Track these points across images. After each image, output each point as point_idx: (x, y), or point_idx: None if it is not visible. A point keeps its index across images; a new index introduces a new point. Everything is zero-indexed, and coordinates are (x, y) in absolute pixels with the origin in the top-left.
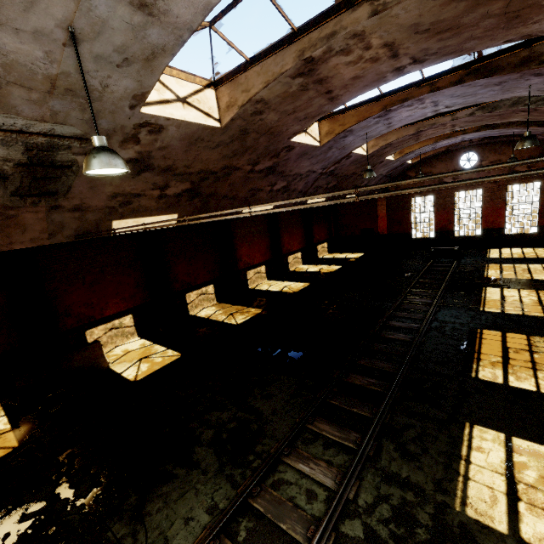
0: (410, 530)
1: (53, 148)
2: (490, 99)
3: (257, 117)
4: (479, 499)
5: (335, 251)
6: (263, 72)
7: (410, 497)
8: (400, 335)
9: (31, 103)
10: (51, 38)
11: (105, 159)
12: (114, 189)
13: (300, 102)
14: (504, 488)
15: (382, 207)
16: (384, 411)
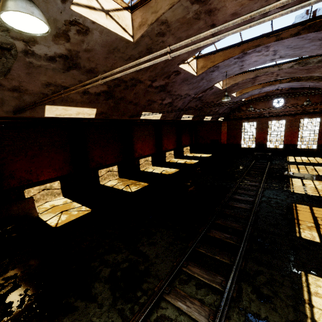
0: None
1: None
2: (309, 54)
3: (160, 38)
4: None
5: (194, 152)
6: None
7: None
8: (242, 204)
9: None
10: None
11: (22, 3)
12: (47, 78)
13: (192, 31)
14: None
15: (224, 127)
16: (240, 260)
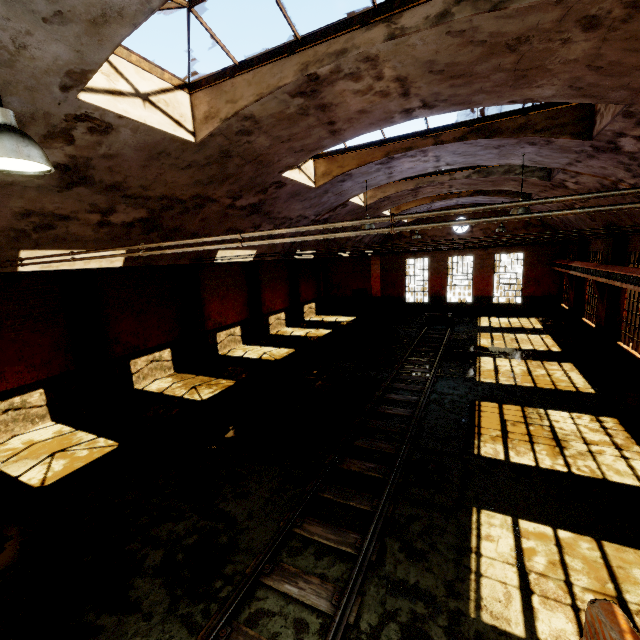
0: None
1: None
2: (488, 163)
3: (243, 138)
4: (494, 599)
5: (324, 313)
6: (256, 82)
7: (421, 609)
8: (399, 409)
9: None
10: None
11: (11, 143)
12: (26, 203)
13: (297, 129)
14: (517, 581)
15: (375, 267)
16: (386, 502)
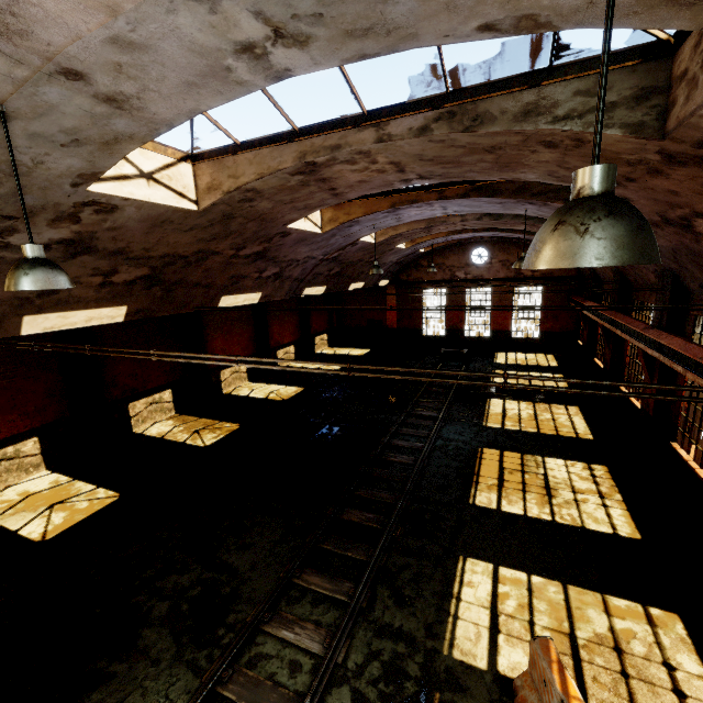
0: (399, 686)
1: None
2: (495, 212)
3: (246, 204)
4: (466, 638)
5: (336, 344)
6: (257, 162)
7: (402, 649)
8: (403, 457)
9: None
10: None
11: (43, 277)
12: None
13: (299, 194)
14: (488, 622)
15: (391, 297)
16: (381, 552)
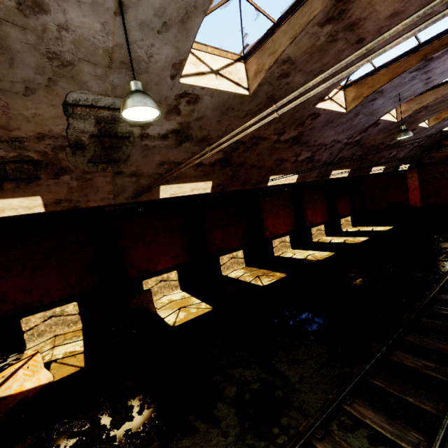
0: None
1: (116, 121)
2: None
3: (283, 81)
4: None
5: (359, 224)
6: (290, 28)
7: None
8: None
9: (96, 78)
10: (105, 8)
11: (137, 98)
12: (161, 157)
13: (327, 58)
14: None
15: (412, 180)
16: None
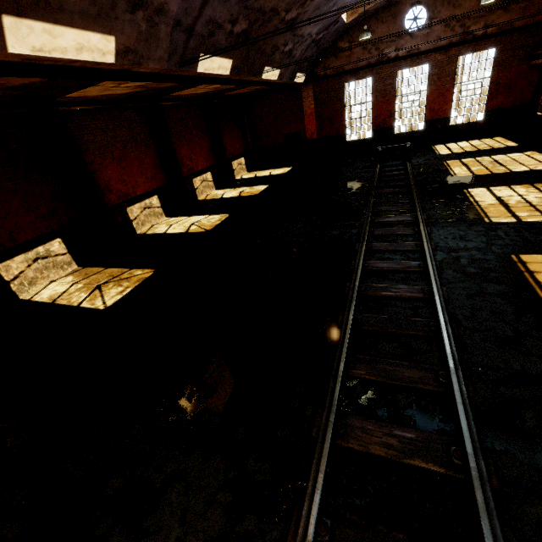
0: None
1: None
2: None
3: None
4: None
5: (255, 168)
6: None
7: None
8: (401, 287)
9: None
10: None
11: None
12: None
13: None
14: None
15: (308, 101)
16: None
